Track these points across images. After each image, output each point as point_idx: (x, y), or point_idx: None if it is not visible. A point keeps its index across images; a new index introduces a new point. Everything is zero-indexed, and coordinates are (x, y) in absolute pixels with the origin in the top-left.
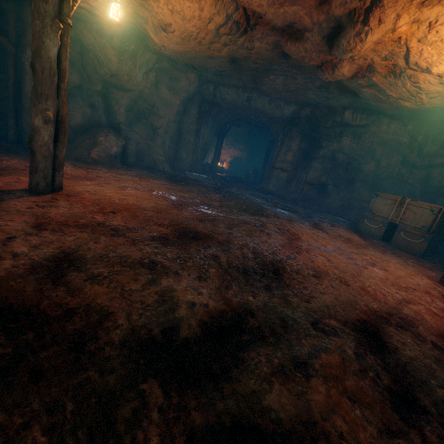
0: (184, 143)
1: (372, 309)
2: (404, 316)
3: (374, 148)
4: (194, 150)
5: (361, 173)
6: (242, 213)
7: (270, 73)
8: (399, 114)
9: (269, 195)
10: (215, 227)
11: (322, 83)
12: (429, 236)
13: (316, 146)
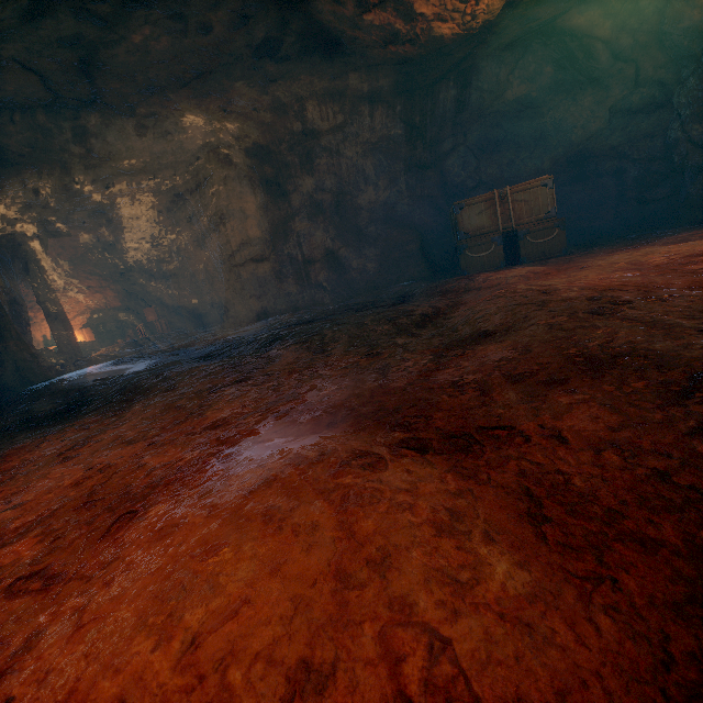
0: None
1: None
2: None
3: (362, 164)
4: None
5: (362, 211)
6: (426, 333)
7: (134, 17)
8: (382, 88)
9: (264, 319)
10: None
11: (269, 31)
12: (561, 221)
13: (275, 196)
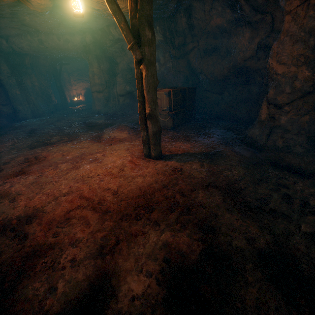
0: (14, 97)
1: (9, 219)
2: (38, 213)
3: None
4: (27, 100)
5: None
6: (19, 151)
7: (19, 15)
8: None
9: (98, 114)
10: None
11: (63, 12)
12: (171, 114)
13: (115, 63)
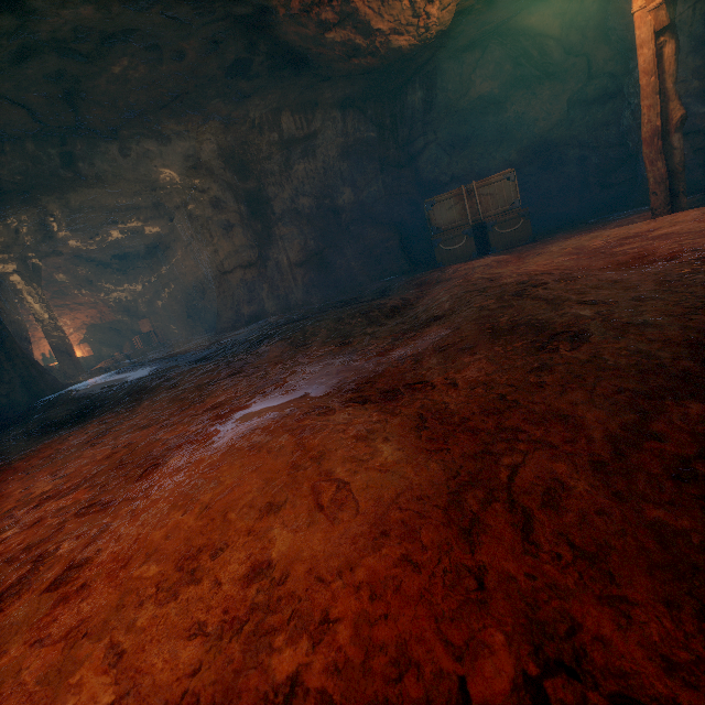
0: None
1: None
2: None
3: (339, 167)
4: (3, 346)
5: (343, 212)
6: (392, 323)
7: (112, 51)
8: (351, 95)
9: (256, 322)
10: (613, 317)
11: (239, 53)
12: (525, 211)
13: (258, 203)
